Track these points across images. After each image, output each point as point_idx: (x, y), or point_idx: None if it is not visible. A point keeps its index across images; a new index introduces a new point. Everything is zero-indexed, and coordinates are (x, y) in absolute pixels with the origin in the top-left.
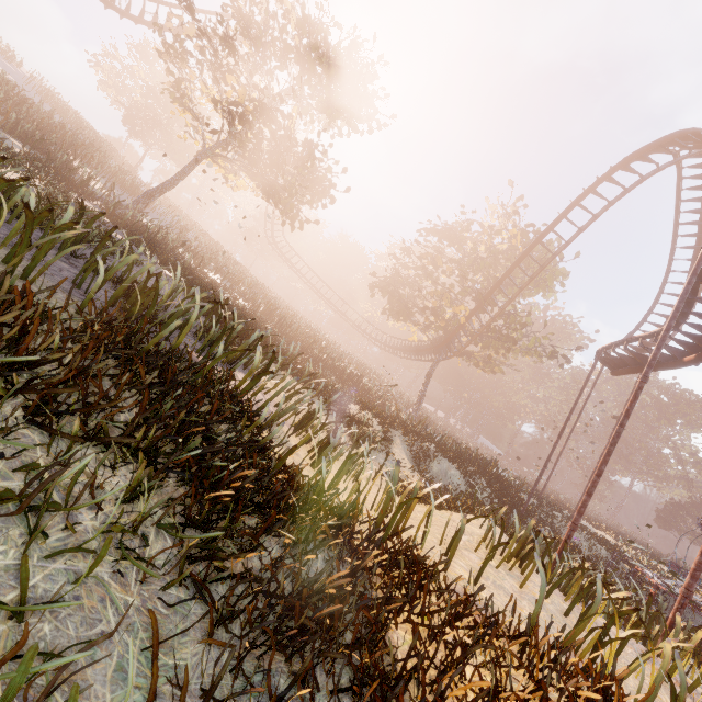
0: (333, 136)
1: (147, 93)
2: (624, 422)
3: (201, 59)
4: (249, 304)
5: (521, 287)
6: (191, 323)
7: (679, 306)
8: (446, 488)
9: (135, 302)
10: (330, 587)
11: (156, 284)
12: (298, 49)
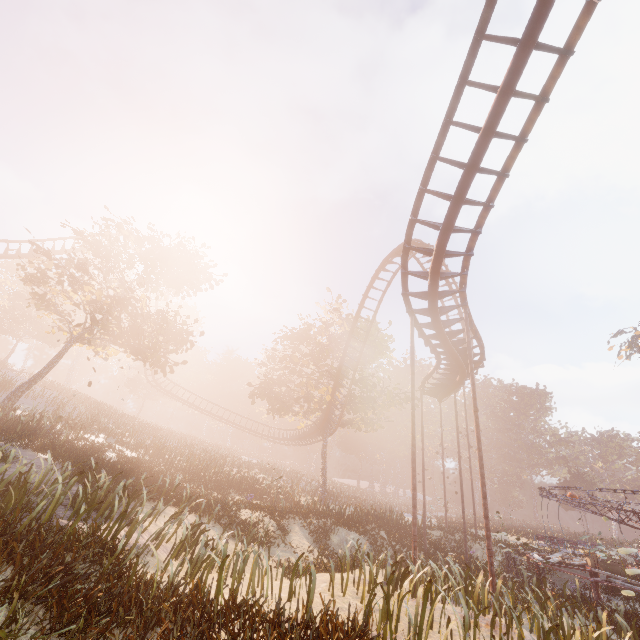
0: (184, 297)
1: (14, 297)
2: (414, 443)
3: (60, 280)
4: (136, 452)
5: (357, 360)
6: (56, 498)
7: (412, 357)
8: (350, 555)
9: (9, 499)
10: (157, 636)
11: (25, 482)
12: (140, 255)
